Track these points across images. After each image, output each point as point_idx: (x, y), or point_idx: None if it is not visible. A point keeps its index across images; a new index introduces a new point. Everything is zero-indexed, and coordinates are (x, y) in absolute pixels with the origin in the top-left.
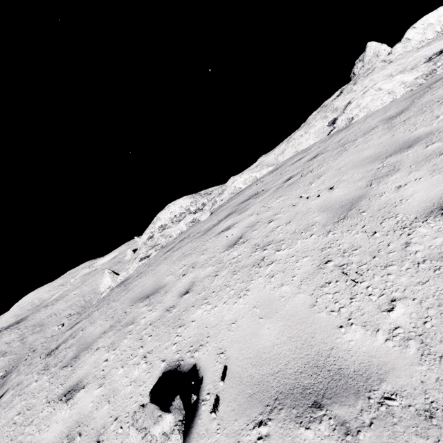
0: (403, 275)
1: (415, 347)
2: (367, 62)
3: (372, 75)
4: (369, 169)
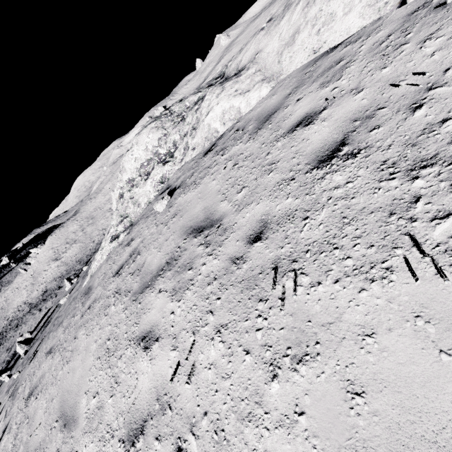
0: None
1: None
2: None
3: None
4: None
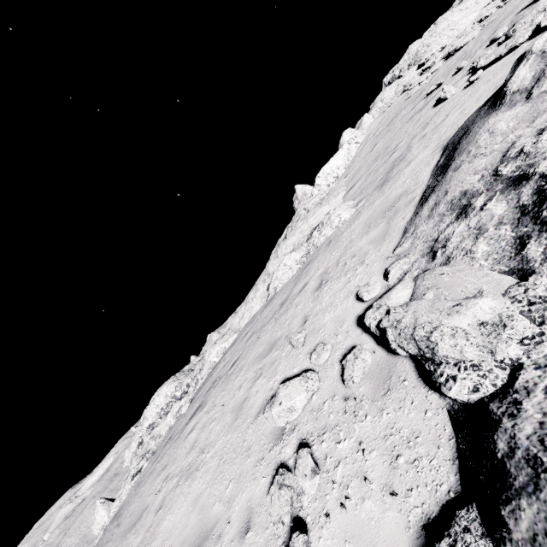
0: (237, 464)
1: (227, 505)
2: (301, 199)
3: (289, 237)
4: (256, 370)
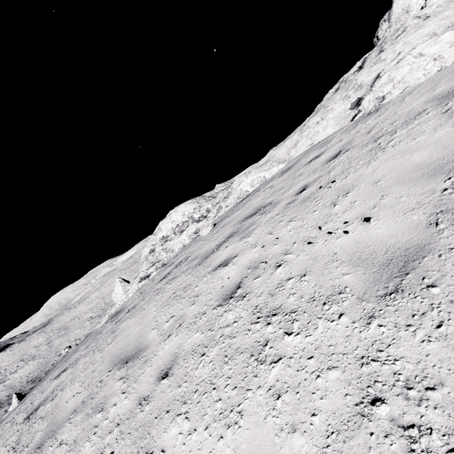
0: None
1: None
2: (395, 21)
3: (405, 36)
4: (428, 190)
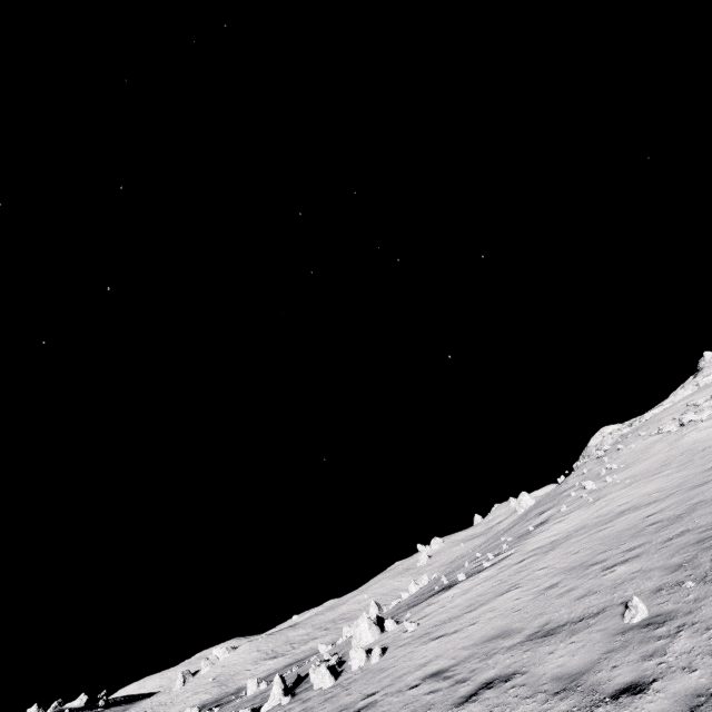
0: None
1: None
2: (708, 362)
3: (710, 369)
4: None
